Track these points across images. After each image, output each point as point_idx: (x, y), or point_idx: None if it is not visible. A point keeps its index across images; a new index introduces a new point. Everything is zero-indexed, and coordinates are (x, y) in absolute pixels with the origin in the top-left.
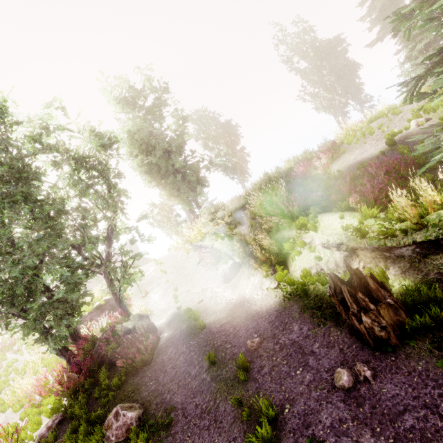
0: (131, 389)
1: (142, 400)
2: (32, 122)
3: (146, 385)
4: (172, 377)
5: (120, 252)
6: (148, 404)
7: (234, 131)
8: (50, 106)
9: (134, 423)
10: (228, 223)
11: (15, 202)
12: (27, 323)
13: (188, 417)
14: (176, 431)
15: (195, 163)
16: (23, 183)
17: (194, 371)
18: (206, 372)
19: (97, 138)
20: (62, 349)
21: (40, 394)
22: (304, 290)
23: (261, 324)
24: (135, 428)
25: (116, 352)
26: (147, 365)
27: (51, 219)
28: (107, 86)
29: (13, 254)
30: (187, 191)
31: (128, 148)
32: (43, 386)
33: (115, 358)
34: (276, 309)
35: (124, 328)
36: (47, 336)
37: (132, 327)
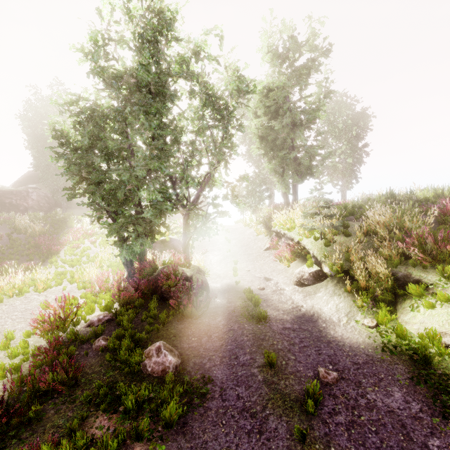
0: (174, 332)
1: (181, 349)
2: (189, 43)
3: (188, 338)
4: (215, 347)
5: (211, 203)
6: (186, 358)
7: (365, 131)
8: (208, 34)
9: (171, 368)
10: (333, 226)
11: (147, 114)
12: (115, 225)
13: (226, 401)
14: (209, 407)
15: (316, 147)
16: (160, 100)
17: (243, 358)
18: (258, 369)
19: (237, 81)
20: (129, 261)
21: (100, 287)
22: (424, 355)
23: (341, 359)
24: (171, 375)
25: (170, 290)
26: (192, 318)
27: (165, 144)
28: (269, 29)
29: (127, 161)
30: (293, 173)
31: (255, 105)
32: (103, 281)
33: (167, 295)
34: (367, 353)
35: (184, 273)
36: (124, 243)
37: (190, 276)
